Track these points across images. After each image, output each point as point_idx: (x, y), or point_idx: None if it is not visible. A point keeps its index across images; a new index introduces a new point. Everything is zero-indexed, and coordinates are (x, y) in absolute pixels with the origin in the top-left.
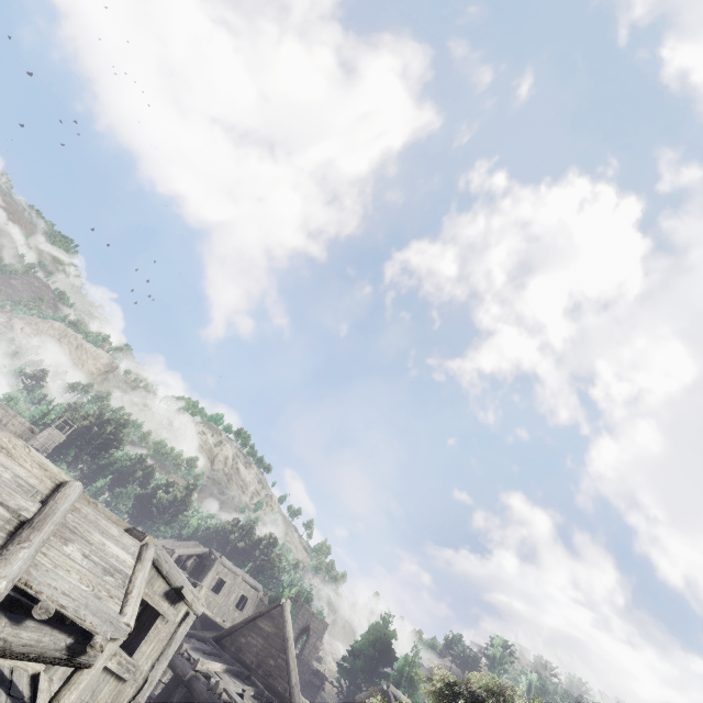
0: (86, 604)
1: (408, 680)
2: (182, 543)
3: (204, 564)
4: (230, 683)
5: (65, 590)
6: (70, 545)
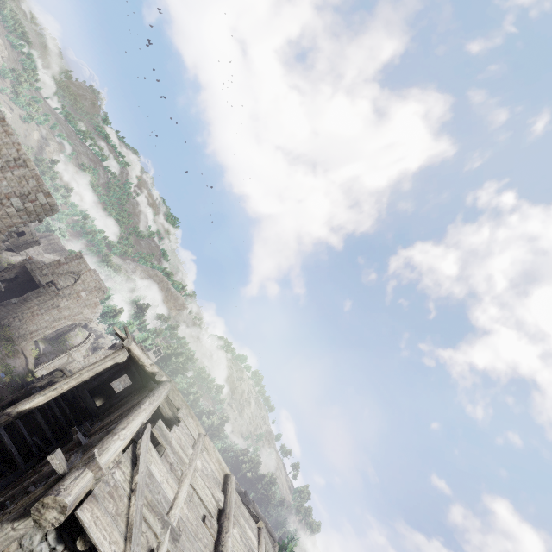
0: None
1: None
2: None
3: None
4: None
5: None
6: (235, 528)
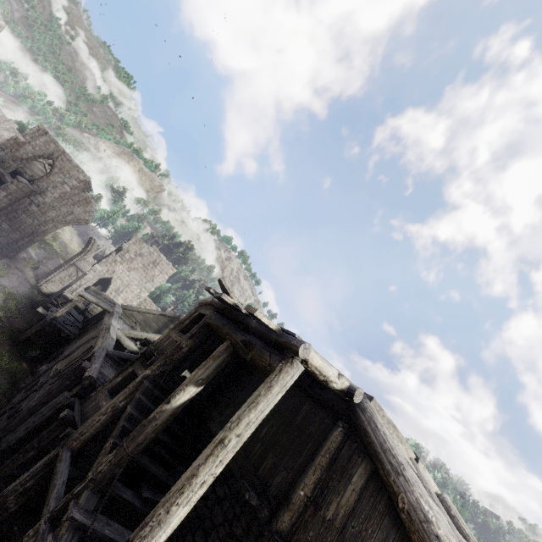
0: None
1: None
2: None
3: None
4: None
5: None
6: None
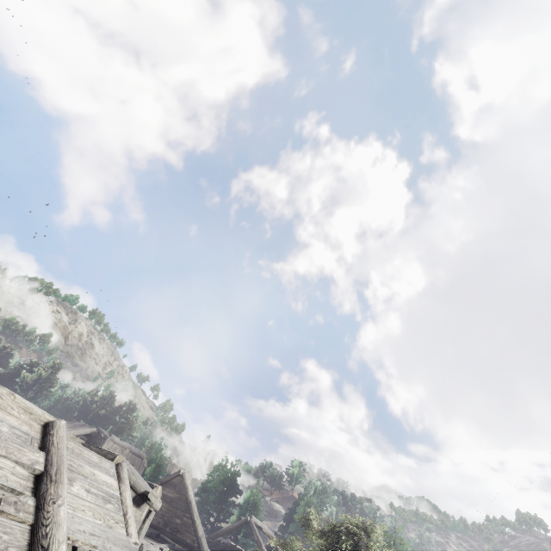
0: (107, 537)
1: (254, 506)
2: (70, 424)
3: (94, 441)
4: (150, 546)
5: (90, 530)
6: (75, 484)
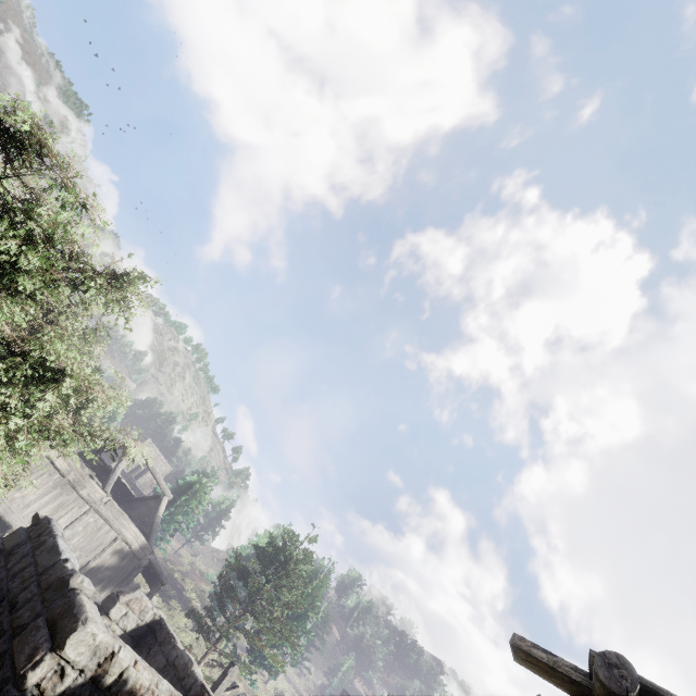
0: None
1: (190, 487)
2: None
3: None
4: None
5: None
6: None
